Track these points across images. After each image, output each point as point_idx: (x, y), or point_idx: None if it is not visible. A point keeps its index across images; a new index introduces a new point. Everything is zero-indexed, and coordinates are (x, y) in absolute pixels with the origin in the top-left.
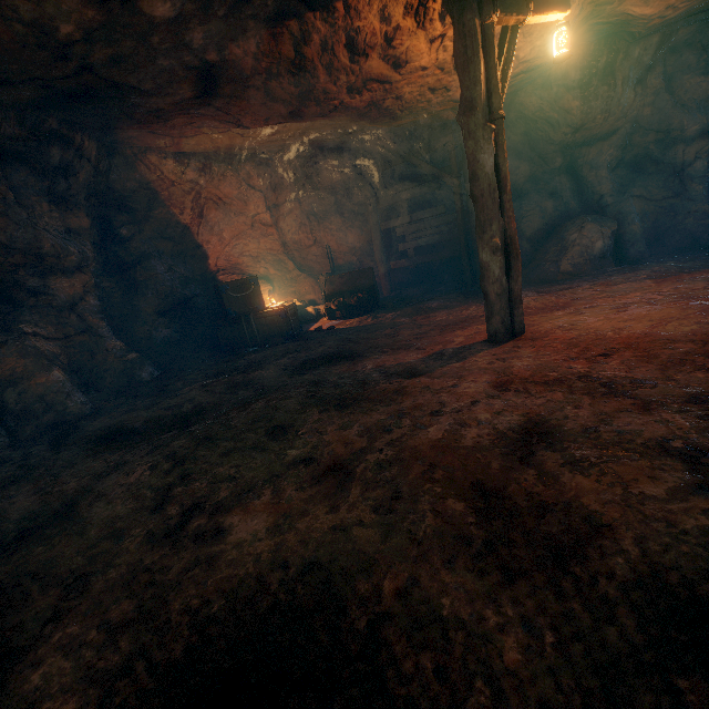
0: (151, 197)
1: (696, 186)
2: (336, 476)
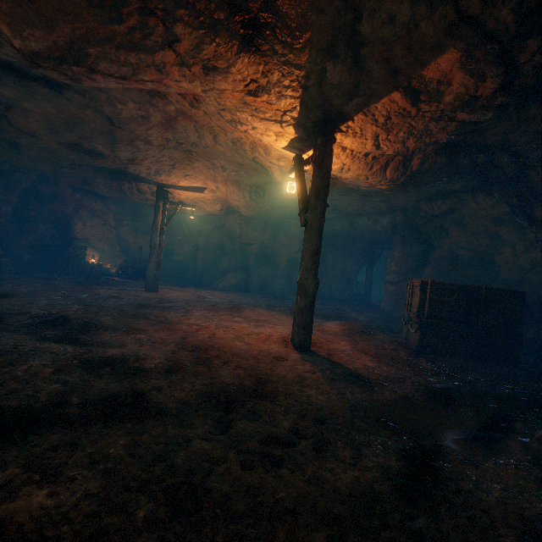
0: (54, 198)
1: (280, 273)
2: (52, 290)
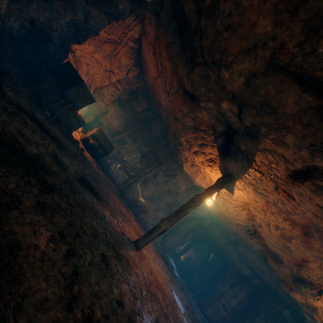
0: (113, 16)
1: None
2: None
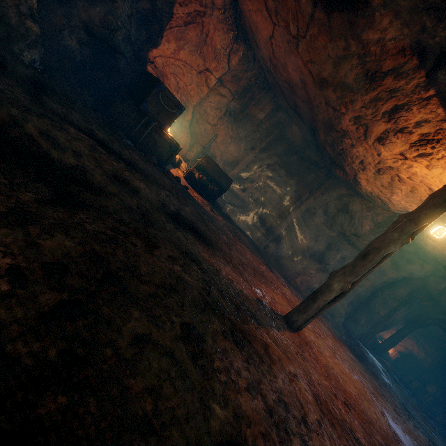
0: None
1: (351, 295)
2: None
